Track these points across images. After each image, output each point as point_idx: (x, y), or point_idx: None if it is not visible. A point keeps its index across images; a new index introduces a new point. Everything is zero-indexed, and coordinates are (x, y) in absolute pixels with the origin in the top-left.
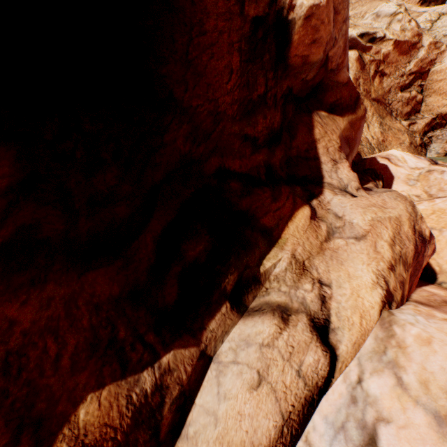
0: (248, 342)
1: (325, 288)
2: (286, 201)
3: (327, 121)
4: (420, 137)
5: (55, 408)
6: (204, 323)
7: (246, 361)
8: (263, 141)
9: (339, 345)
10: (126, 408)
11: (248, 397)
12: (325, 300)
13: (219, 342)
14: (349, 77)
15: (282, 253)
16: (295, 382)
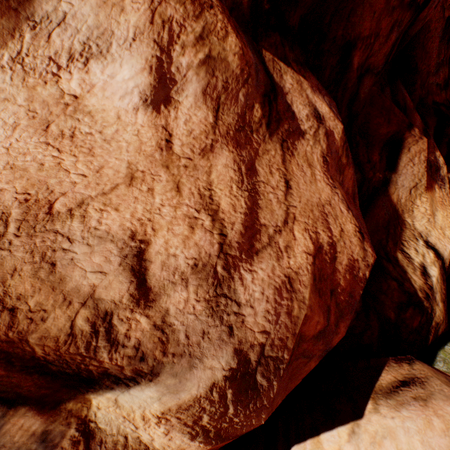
0: None
1: None
2: None
3: None
4: None
5: None
6: None
7: None
8: (442, 86)
9: None
10: None
11: None
12: None
13: None
14: None
15: None
16: None
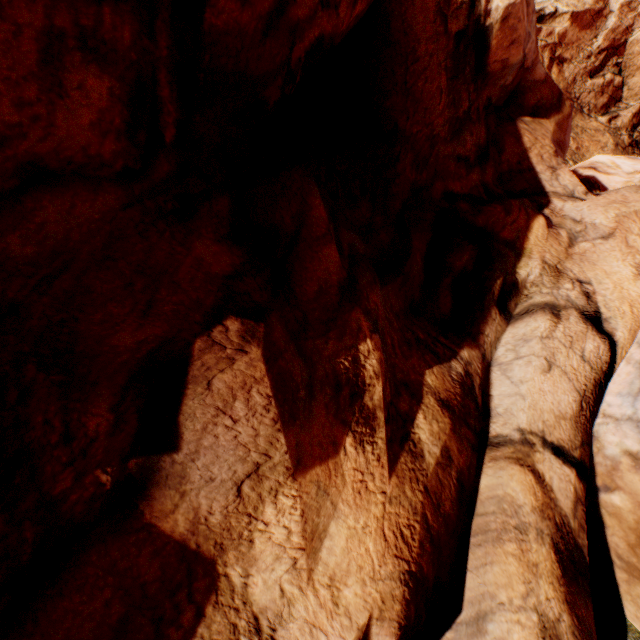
0: (525, 340)
1: (585, 285)
2: (519, 213)
3: (533, 126)
4: (627, 135)
5: (409, 377)
6: (480, 328)
7: (530, 353)
8: (473, 160)
9: (615, 332)
10: (452, 383)
11: (543, 379)
12: (589, 296)
13: (493, 349)
14: (545, 72)
15: (531, 261)
16: (581, 366)
